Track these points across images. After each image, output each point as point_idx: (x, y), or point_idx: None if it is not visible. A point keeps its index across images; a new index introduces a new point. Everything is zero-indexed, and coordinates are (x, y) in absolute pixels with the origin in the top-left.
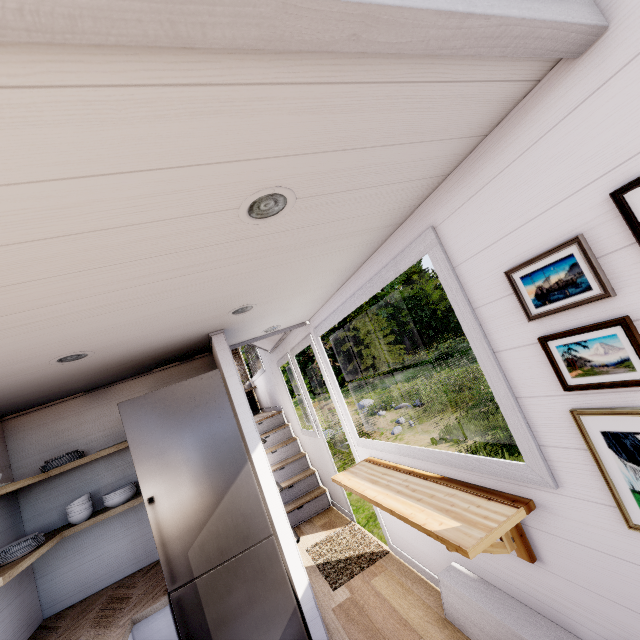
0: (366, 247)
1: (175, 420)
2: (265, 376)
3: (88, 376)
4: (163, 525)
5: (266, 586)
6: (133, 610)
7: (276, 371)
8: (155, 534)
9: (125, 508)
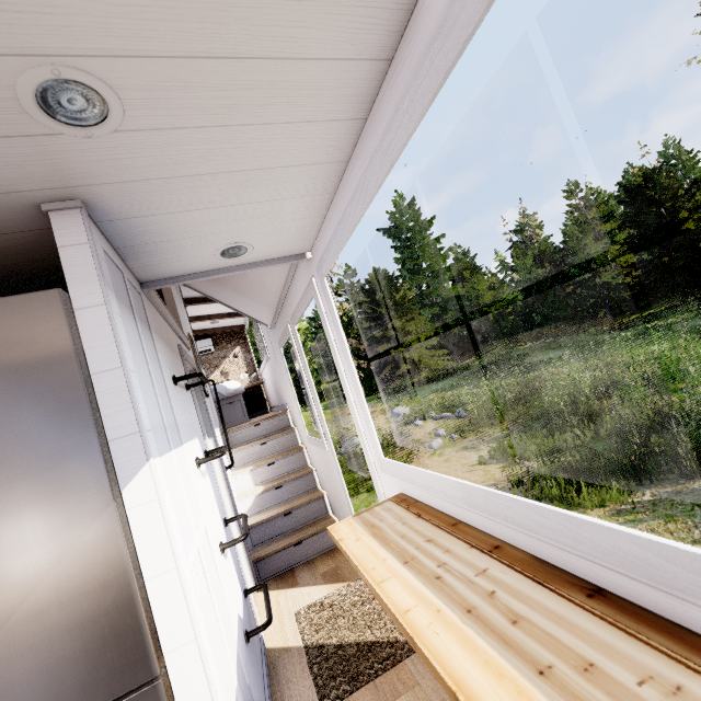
0: None
1: None
2: (270, 364)
3: None
4: None
5: None
6: None
7: (279, 355)
8: None
9: None
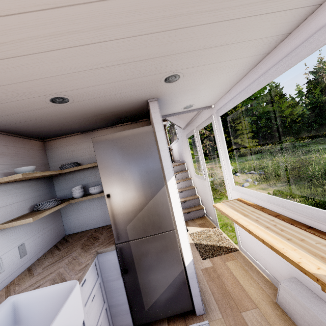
0: (308, 1)
1: (123, 153)
2: (178, 143)
3: (78, 120)
4: (114, 210)
5: (167, 255)
6: (98, 246)
7: (185, 140)
8: (110, 214)
9: (98, 196)
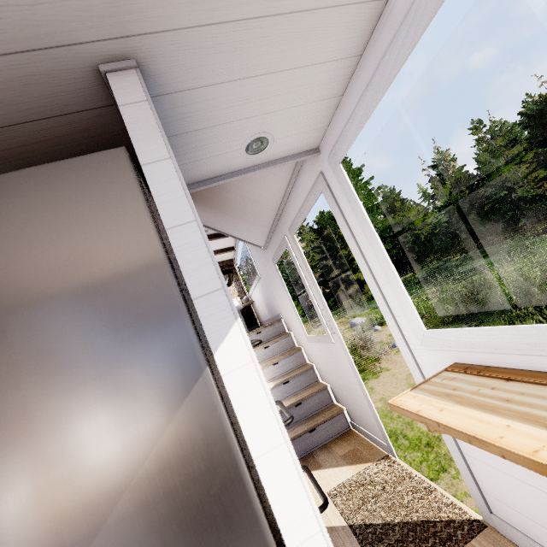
0: None
1: None
2: (261, 284)
3: None
4: None
5: None
6: None
7: (272, 271)
8: None
9: None
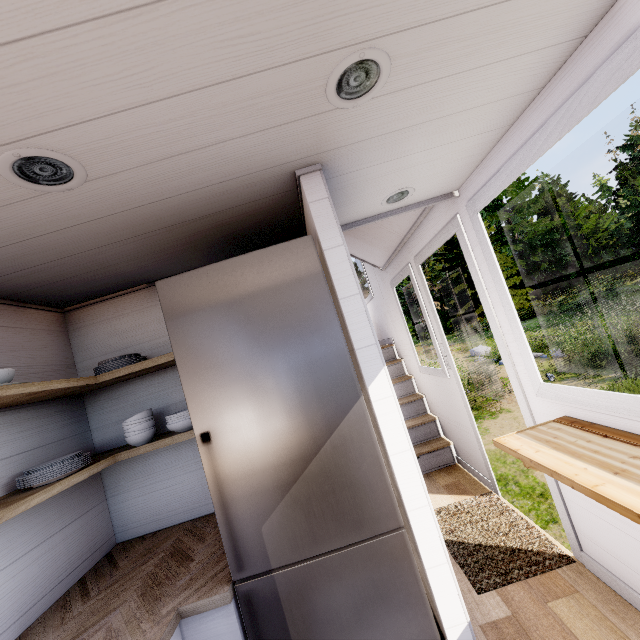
0: None
1: (240, 315)
2: (373, 304)
3: (127, 247)
4: (223, 478)
5: (390, 610)
6: (185, 590)
7: (388, 294)
8: (212, 490)
9: (188, 437)
